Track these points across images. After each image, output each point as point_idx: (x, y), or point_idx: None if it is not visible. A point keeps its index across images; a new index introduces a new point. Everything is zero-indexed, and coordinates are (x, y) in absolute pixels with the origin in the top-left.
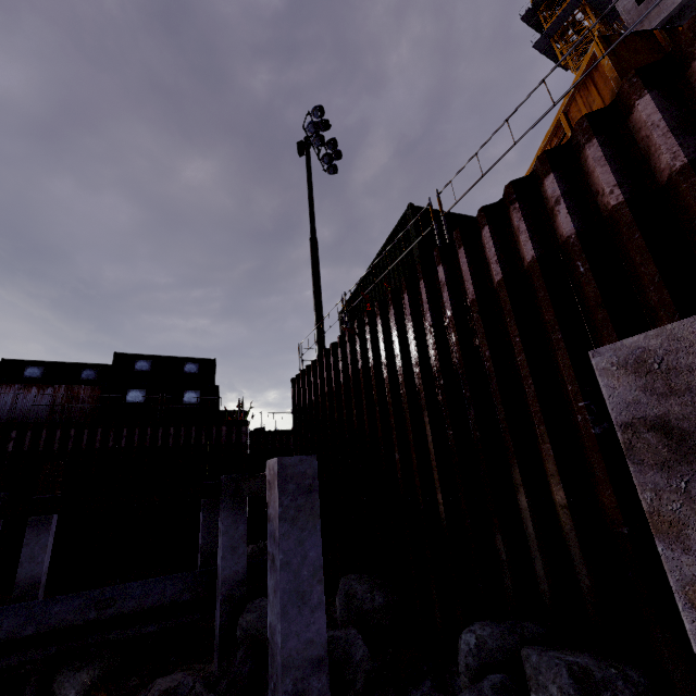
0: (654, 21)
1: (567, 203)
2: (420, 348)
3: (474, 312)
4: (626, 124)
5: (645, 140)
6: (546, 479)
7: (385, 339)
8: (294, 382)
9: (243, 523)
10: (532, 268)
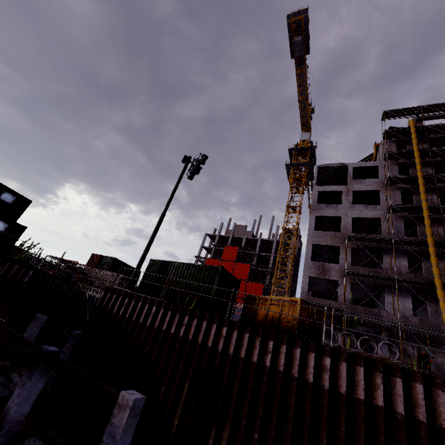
0: (317, 213)
1: (271, 355)
2: (200, 350)
3: (229, 360)
4: (293, 348)
5: (294, 359)
6: (221, 437)
7: (185, 329)
8: (107, 289)
9: (42, 382)
10: (253, 365)
